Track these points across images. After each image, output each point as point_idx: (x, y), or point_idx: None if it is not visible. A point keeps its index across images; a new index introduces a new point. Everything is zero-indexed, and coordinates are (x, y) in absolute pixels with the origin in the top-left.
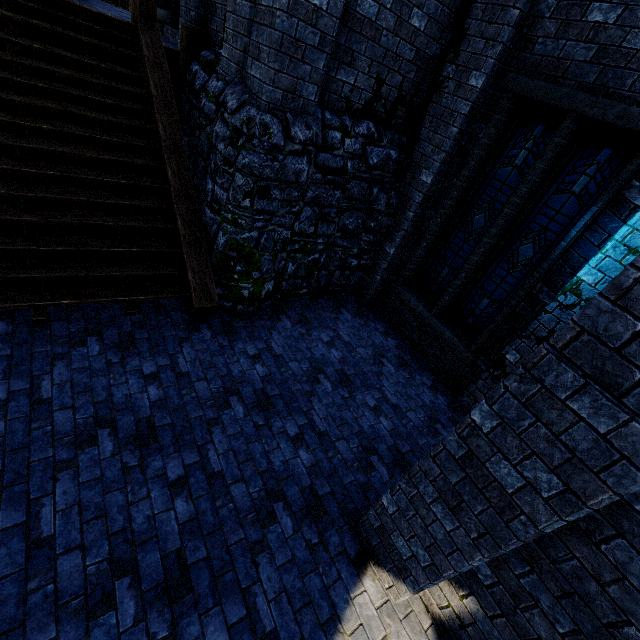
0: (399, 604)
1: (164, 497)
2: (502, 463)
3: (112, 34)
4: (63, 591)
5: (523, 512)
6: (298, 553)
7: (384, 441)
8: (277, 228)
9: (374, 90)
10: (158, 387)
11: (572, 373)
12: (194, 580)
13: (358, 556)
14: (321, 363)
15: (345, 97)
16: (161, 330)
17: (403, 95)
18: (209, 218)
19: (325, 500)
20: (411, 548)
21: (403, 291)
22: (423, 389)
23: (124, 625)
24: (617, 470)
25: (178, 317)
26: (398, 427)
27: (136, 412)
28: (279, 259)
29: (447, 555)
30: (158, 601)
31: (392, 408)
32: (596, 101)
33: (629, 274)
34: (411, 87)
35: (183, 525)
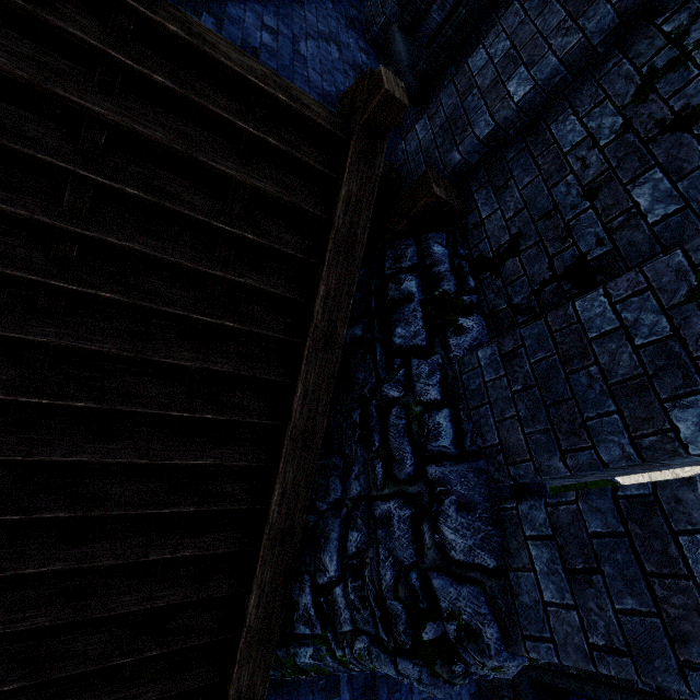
0: None
1: None
2: None
3: (294, 155)
4: None
5: None
6: None
7: None
8: None
9: None
10: None
11: None
12: None
13: None
14: None
15: None
16: None
17: None
18: (304, 605)
19: None
20: None
21: (527, 692)
22: None
23: None
24: None
25: None
26: None
27: None
28: None
29: None
30: None
31: None
32: None
33: None
34: None
35: None
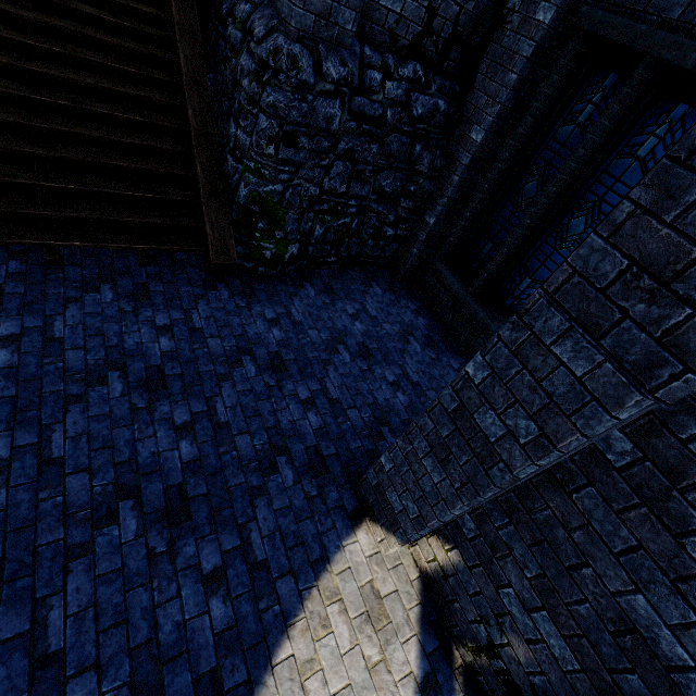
0: (389, 556)
1: (169, 438)
2: (488, 413)
3: None
4: (71, 503)
5: (502, 459)
6: (296, 502)
7: (398, 415)
8: (304, 183)
9: (424, 22)
10: (170, 339)
11: (559, 317)
12: (193, 511)
13: (355, 512)
14: (342, 334)
15: (389, 29)
16: (177, 285)
17: (459, 31)
18: (231, 167)
19: (329, 460)
20: (402, 502)
21: (440, 267)
22: (448, 371)
23: (126, 538)
24: (587, 412)
25: (195, 274)
26: (415, 404)
27: (147, 360)
28: (305, 219)
29: (433, 506)
30: (158, 523)
31: (412, 385)
32: (676, 42)
33: (624, 208)
34: (469, 21)
35: (186, 464)
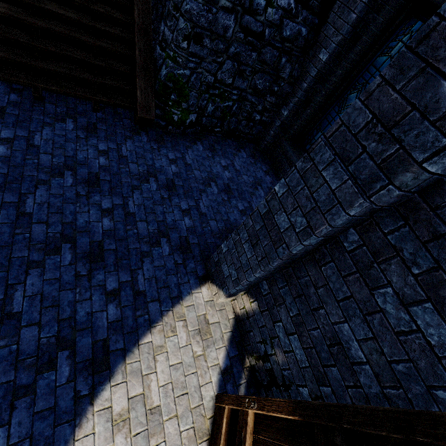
0: (218, 304)
1: (97, 215)
2: (282, 214)
3: None
4: (34, 239)
5: (285, 242)
6: (168, 264)
7: None
8: (204, 72)
9: None
10: (106, 159)
11: (329, 153)
12: (106, 257)
13: (203, 276)
14: (215, 176)
15: None
16: (115, 127)
17: None
18: (158, 54)
19: (192, 246)
20: (229, 271)
21: (286, 145)
22: None
23: (64, 263)
24: (333, 211)
25: (128, 123)
26: None
27: (89, 168)
28: (203, 98)
29: (245, 272)
30: (84, 259)
31: None
32: None
33: (376, 81)
34: None
35: (105, 231)
